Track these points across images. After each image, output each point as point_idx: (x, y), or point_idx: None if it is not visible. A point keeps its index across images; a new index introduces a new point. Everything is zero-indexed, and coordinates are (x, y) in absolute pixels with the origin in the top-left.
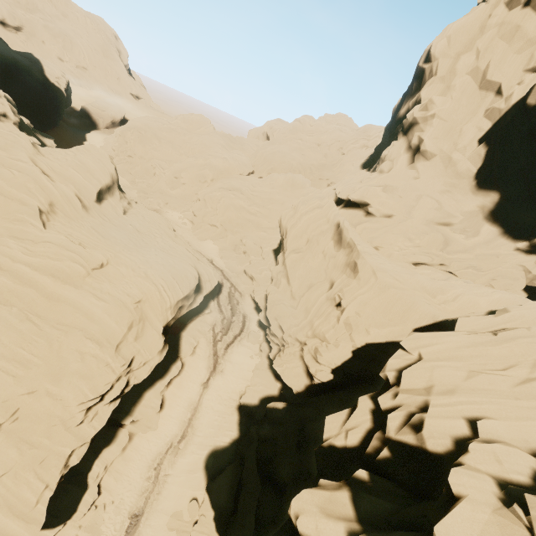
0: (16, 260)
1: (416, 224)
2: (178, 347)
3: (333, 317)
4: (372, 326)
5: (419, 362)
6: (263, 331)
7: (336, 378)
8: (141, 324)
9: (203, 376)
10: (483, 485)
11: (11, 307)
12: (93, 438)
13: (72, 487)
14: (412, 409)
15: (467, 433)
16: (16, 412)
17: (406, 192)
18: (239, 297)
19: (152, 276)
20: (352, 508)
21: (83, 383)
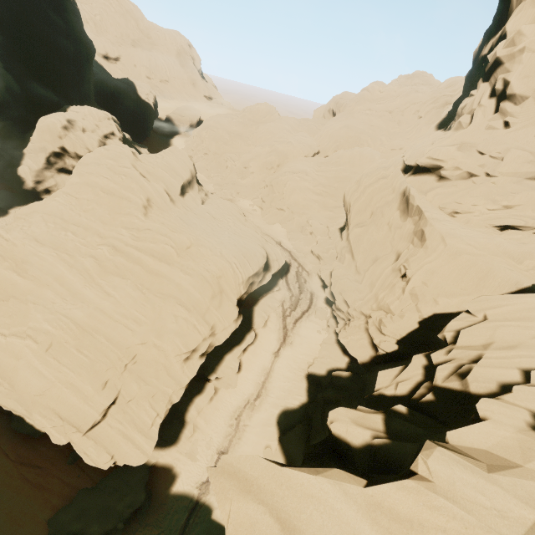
0: (128, 245)
1: (503, 184)
2: (252, 319)
3: (398, 289)
4: (440, 295)
5: (481, 322)
6: (330, 308)
7: (401, 348)
8: (219, 296)
9: (274, 346)
10: (515, 413)
11: (127, 280)
12: (187, 385)
13: (175, 421)
14: (464, 361)
15: (518, 380)
16: (135, 357)
17: (488, 147)
18: (307, 276)
19: (226, 255)
20: (382, 425)
21: (177, 339)
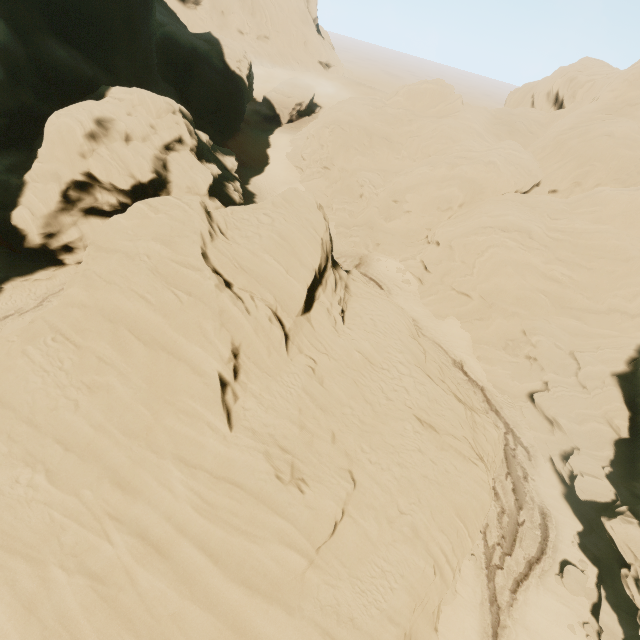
0: (182, 529)
1: None
2: None
3: None
4: None
5: None
6: (592, 564)
7: None
8: None
9: None
10: None
11: None
12: None
13: None
14: None
15: None
16: None
17: None
18: (526, 461)
19: (425, 530)
20: None
21: None
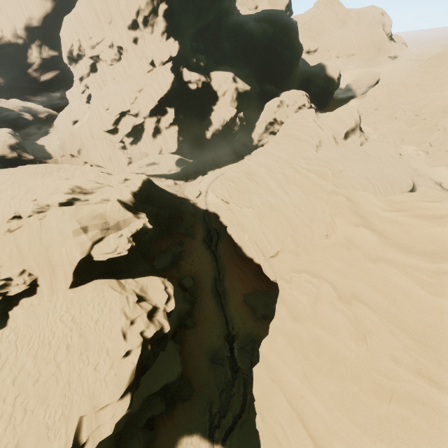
0: (302, 168)
1: None
2: None
3: None
4: None
5: None
6: None
7: None
8: None
9: None
10: None
11: (298, 187)
12: None
13: None
14: None
15: None
16: (295, 230)
17: None
18: None
19: (371, 179)
20: None
21: (322, 224)
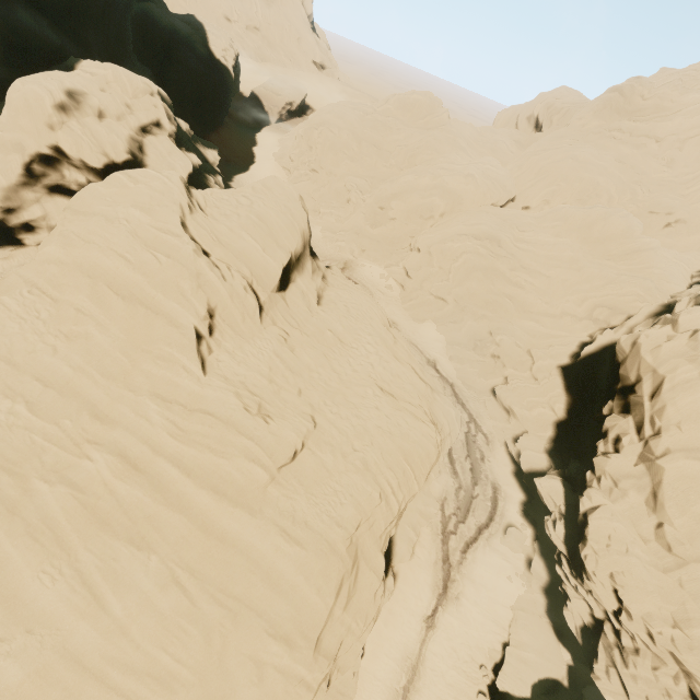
0: (158, 450)
1: None
2: (390, 546)
3: None
4: None
5: None
6: (531, 526)
7: None
8: (354, 570)
9: (427, 602)
10: None
11: (148, 555)
12: None
13: None
14: None
15: None
16: None
17: None
18: (485, 445)
19: (375, 466)
20: None
21: None
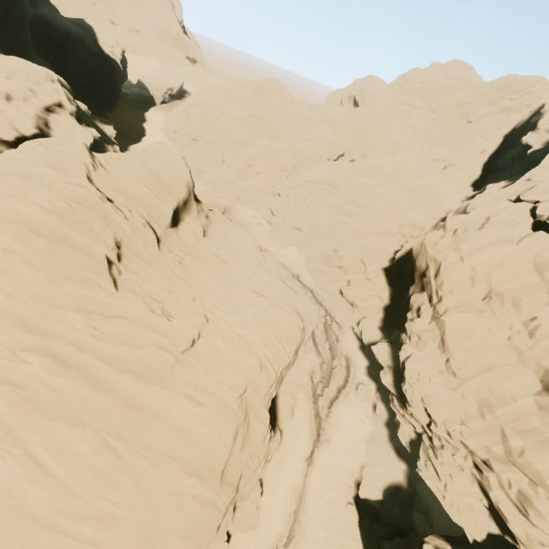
0: (84, 349)
1: None
2: (275, 410)
3: None
4: None
5: None
6: (374, 382)
7: None
8: (246, 422)
9: (306, 447)
10: None
11: (82, 429)
12: None
13: None
14: None
15: None
16: None
17: None
18: (338, 331)
19: (255, 346)
20: None
21: (184, 544)
